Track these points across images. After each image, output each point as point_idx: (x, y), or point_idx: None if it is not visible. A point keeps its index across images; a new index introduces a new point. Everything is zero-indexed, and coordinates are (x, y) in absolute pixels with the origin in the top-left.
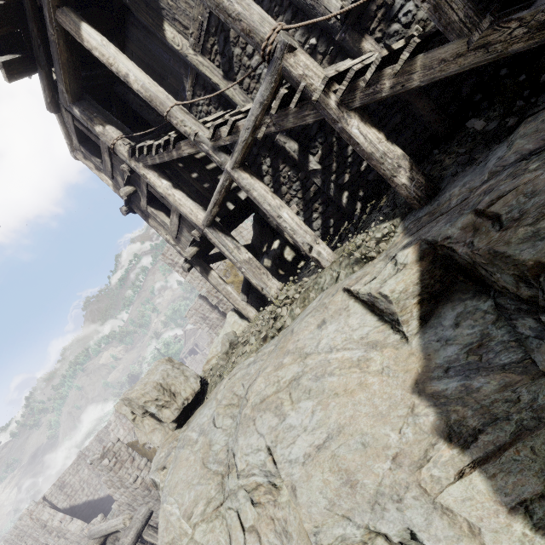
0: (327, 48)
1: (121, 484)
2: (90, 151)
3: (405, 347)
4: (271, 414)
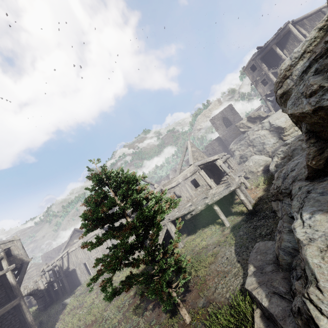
0: None
1: None
2: (251, 70)
3: None
4: None
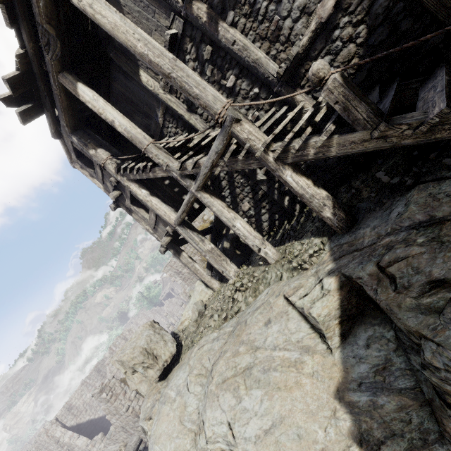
0: (267, 96)
1: (116, 412)
2: (85, 163)
3: (330, 356)
4: (230, 394)
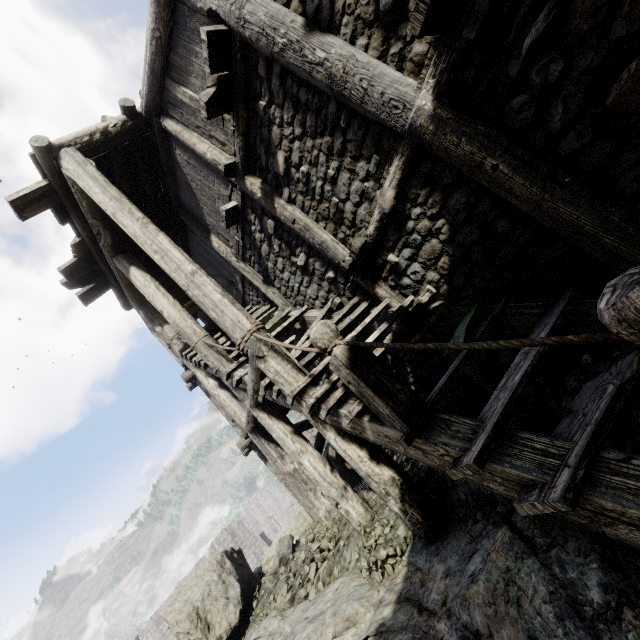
0: (346, 281)
1: None
2: None
3: None
4: None
